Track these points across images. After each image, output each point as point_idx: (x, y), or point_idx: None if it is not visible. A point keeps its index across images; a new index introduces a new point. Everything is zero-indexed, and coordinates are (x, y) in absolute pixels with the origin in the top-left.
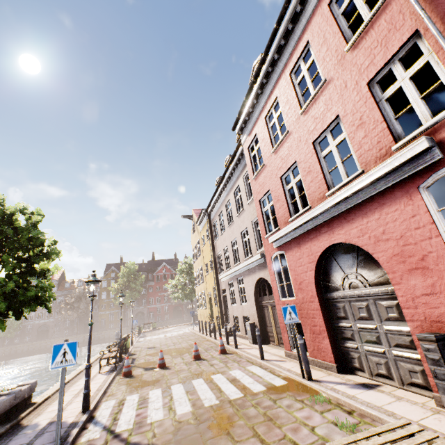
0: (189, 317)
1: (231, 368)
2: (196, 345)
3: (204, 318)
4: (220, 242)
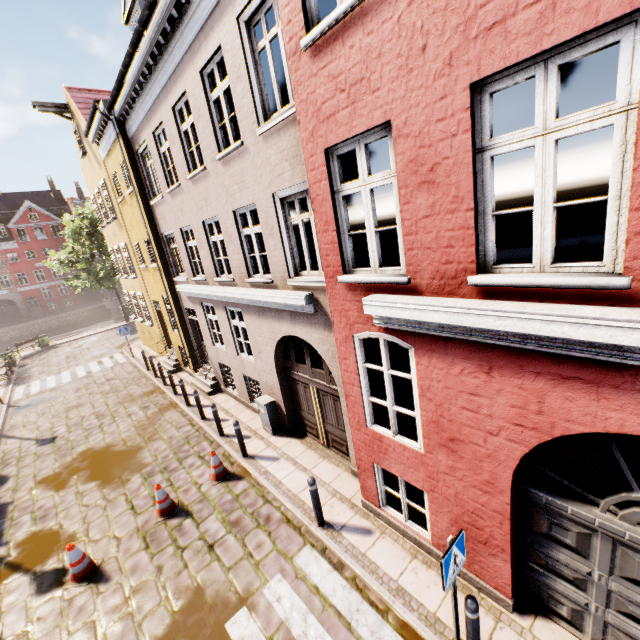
0: (115, 303)
1: (264, 570)
2: (161, 490)
3: (152, 337)
4: (167, 208)
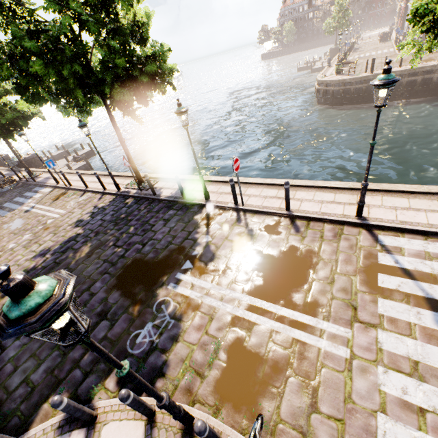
0: None
1: None
2: (379, 33)
3: (395, 23)
4: None
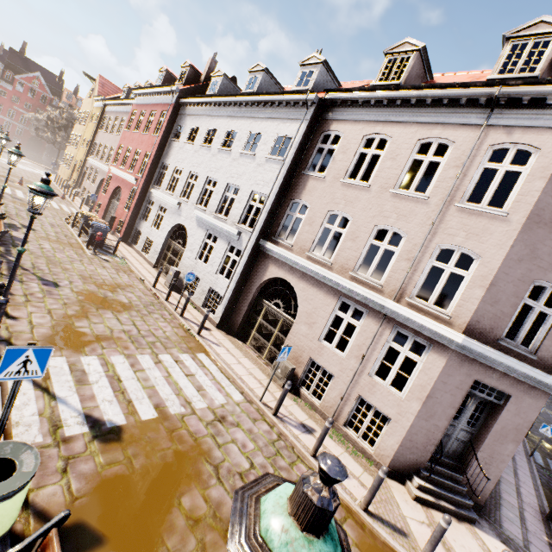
0: (50, 160)
1: (62, 204)
2: None
3: (64, 174)
4: (101, 135)
